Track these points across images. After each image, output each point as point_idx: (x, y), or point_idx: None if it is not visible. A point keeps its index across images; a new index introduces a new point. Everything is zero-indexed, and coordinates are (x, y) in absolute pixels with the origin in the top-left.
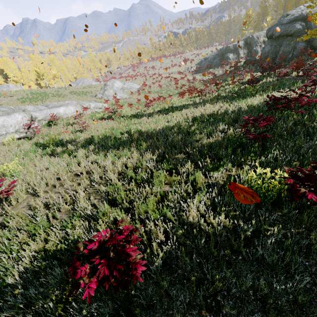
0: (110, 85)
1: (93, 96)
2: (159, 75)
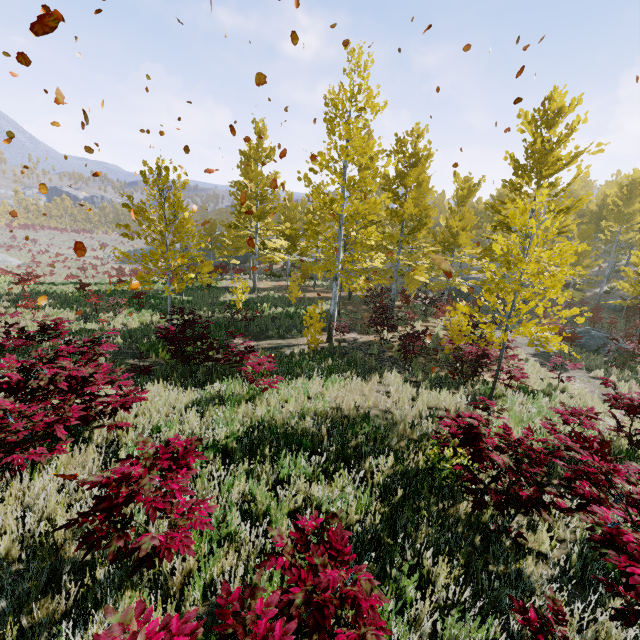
0: None
1: None
2: (60, 254)
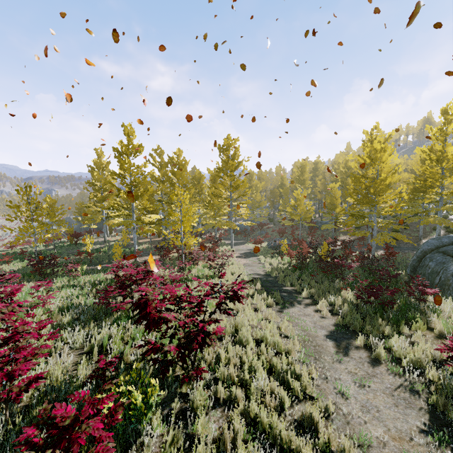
0: None
1: None
2: None
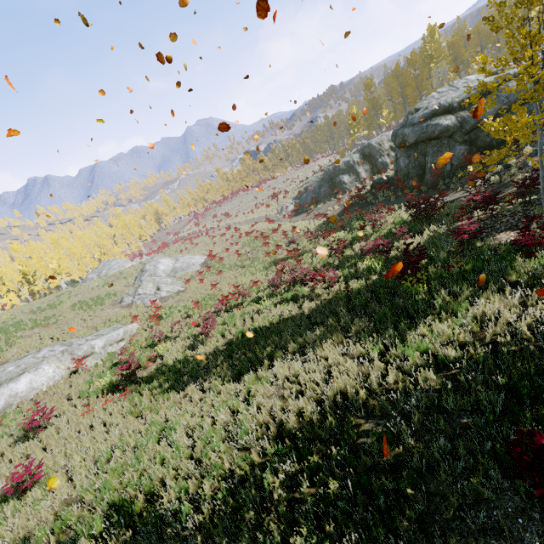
0: (151, 269)
1: (118, 302)
2: (236, 230)
